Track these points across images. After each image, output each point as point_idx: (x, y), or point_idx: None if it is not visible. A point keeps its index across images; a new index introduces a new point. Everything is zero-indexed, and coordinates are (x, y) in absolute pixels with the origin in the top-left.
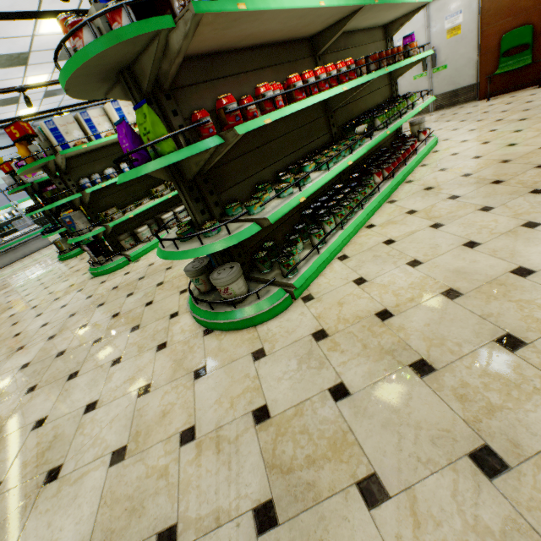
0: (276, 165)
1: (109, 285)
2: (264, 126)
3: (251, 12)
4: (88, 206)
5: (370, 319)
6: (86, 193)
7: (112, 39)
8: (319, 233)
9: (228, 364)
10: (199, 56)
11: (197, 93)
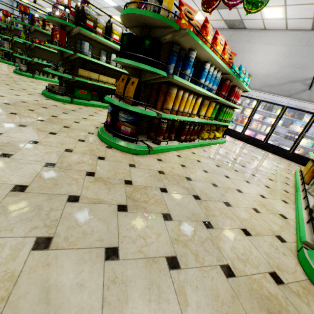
0: (54, 61)
1: (2, 64)
2: (54, 52)
3: (47, 33)
4: (13, 43)
5: (38, 81)
6: (14, 40)
7: (20, 22)
8: (50, 75)
9: (10, 73)
10: (43, 33)
11: (39, 37)
